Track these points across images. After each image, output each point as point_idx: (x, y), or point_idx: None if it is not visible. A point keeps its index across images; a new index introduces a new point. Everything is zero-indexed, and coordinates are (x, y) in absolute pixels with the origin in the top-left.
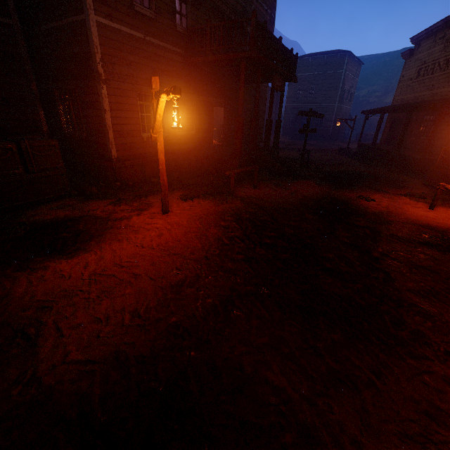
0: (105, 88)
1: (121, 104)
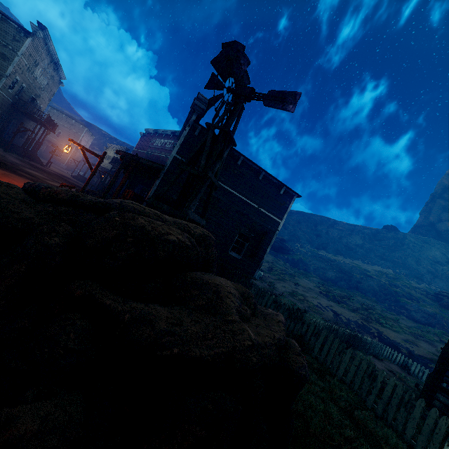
0: None
1: None
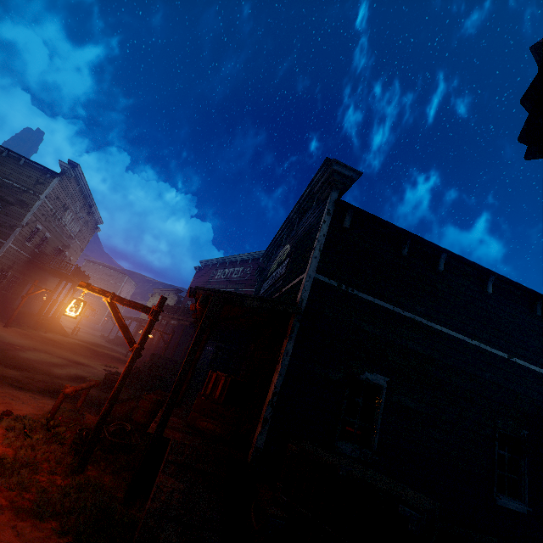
0: None
1: None
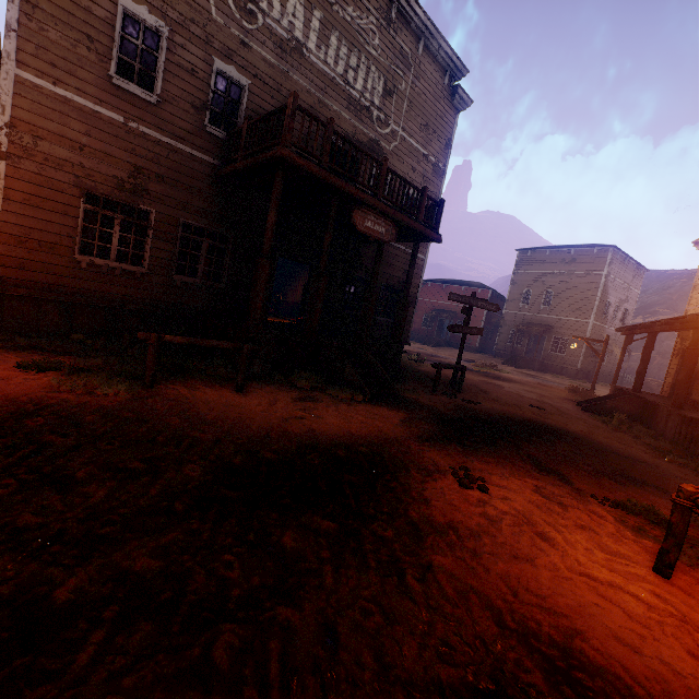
0: (5, 165)
1: (40, 198)
